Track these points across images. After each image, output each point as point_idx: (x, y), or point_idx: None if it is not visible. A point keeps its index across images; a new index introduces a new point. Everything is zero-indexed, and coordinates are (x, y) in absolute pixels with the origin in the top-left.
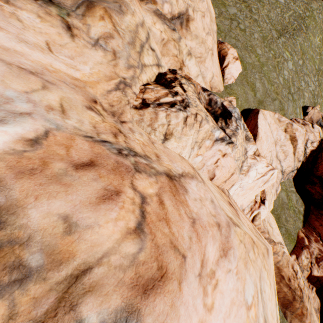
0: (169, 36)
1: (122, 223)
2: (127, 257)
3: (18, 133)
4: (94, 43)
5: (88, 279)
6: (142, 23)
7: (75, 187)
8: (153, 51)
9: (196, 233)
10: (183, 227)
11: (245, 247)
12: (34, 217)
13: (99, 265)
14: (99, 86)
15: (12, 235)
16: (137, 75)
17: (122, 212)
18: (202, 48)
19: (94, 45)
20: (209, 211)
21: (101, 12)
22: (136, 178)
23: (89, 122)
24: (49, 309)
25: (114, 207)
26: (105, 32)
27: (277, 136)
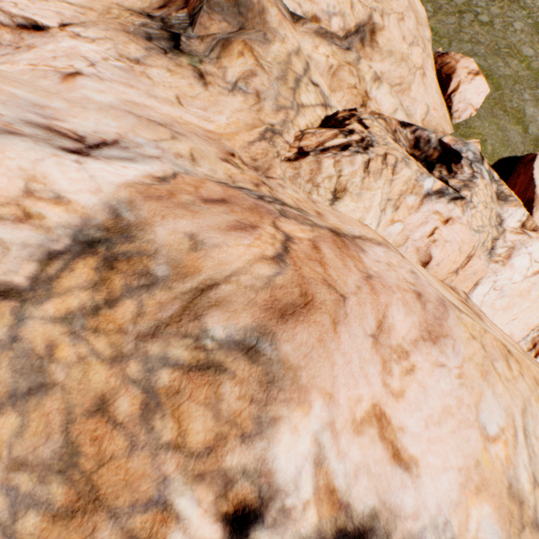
0: (340, 60)
1: (257, 250)
2: (260, 279)
3: (147, 171)
4: (231, 88)
5: (214, 295)
6: (296, 51)
7: (203, 215)
8: (315, 87)
9: (370, 287)
10: (348, 275)
11: (483, 349)
12: (161, 234)
13: (226, 283)
14: (237, 137)
15: (141, 248)
16: (290, 119)
17: (257, 242)
18: (403, 69)
19: (231, 91)
20: (402, 277)
21: (239, 47)
22: (281, 221)
23: (224, 173)
24: (174, 315)
25: (247, 237)
26: (245, 71)
27: None
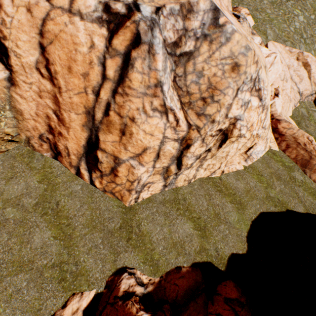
0: None
1: None
2: None
3: None
4: None
5: None
6: None
7: None
8: None
9: None
10: None
11: (241, 27)
12: None
13: None
14: None
15: None
16: None
17: None
18: None
19: None
20: None
21: None
22: None
23: None
24: None
25: None
26: None
27: (290, 63)
